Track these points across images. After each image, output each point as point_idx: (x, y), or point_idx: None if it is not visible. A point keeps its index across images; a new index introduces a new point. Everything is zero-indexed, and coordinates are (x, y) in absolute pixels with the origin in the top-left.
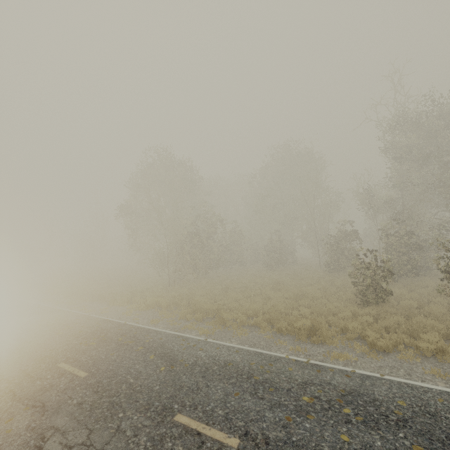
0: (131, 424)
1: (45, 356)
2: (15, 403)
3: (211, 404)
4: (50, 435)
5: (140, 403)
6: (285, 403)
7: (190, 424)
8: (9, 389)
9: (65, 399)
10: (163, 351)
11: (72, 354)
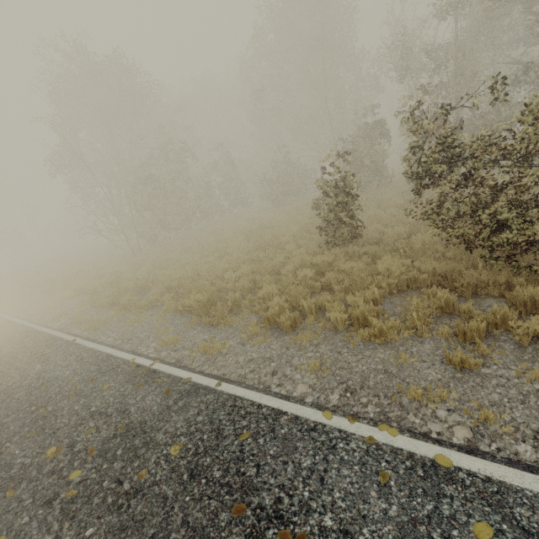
0: None
1: None
2: None
3: None
4: None
5: None
6: (17, 462)
7: None
8: None
9: None
10: None
11: None
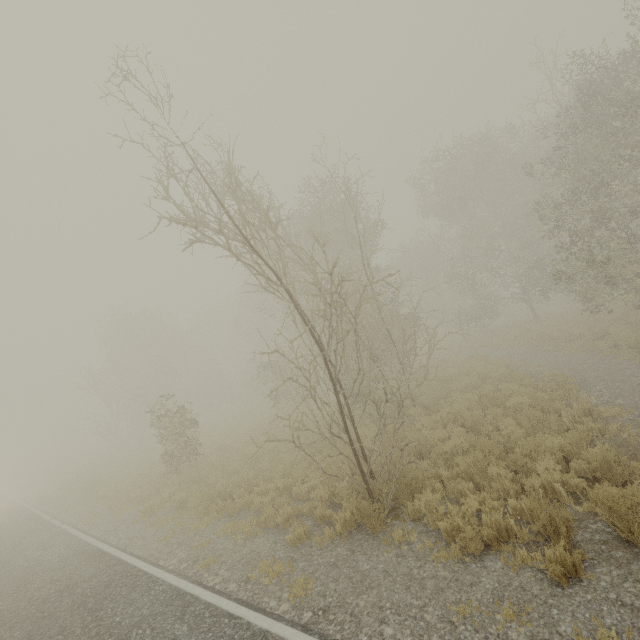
0: None
1: None
2: None
3: None
4: None
5: None
6: None
7: None
8: None
9: None
10: None
11: None
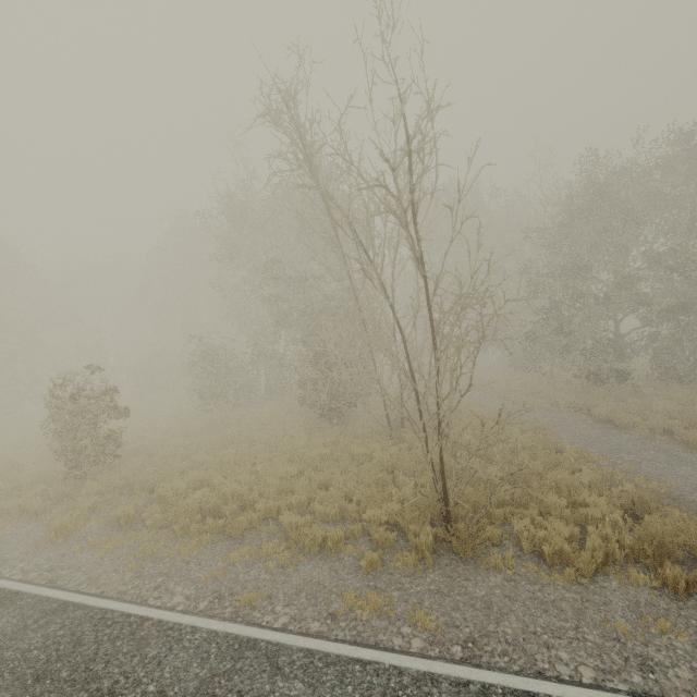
0: None
1: None
2: None
3: None
4: None
5: None
6: None
7: None
8: None
9: None
10: None
11: None
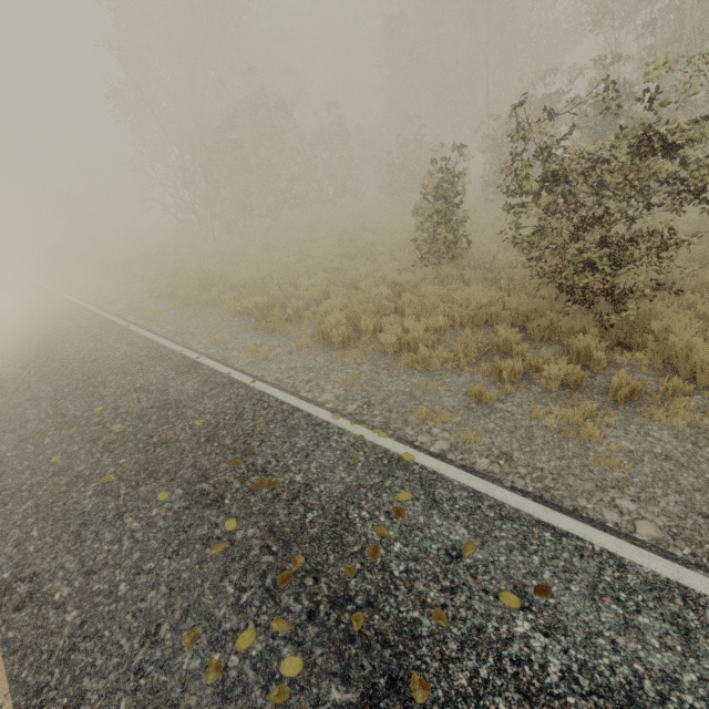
0: None
1: None
2: None
3: None
4: None
5: None
6: (70, 413)
7: None
8: None
9: None
10: (55, 342)
11: None
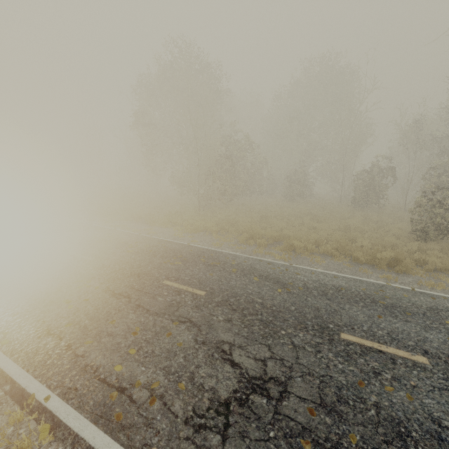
0: (303, 341)
1: (139, 273)
2: (156, 317)
3: (364, 325)
4: (229, 349)
5: (291, 322)
6: (434, 326)
7: (363, 342)
8: (135, 304)
9: (207, 316)
10: (260, 273)
11: (166, 272)
